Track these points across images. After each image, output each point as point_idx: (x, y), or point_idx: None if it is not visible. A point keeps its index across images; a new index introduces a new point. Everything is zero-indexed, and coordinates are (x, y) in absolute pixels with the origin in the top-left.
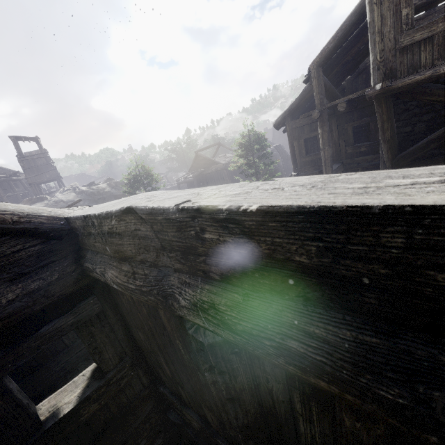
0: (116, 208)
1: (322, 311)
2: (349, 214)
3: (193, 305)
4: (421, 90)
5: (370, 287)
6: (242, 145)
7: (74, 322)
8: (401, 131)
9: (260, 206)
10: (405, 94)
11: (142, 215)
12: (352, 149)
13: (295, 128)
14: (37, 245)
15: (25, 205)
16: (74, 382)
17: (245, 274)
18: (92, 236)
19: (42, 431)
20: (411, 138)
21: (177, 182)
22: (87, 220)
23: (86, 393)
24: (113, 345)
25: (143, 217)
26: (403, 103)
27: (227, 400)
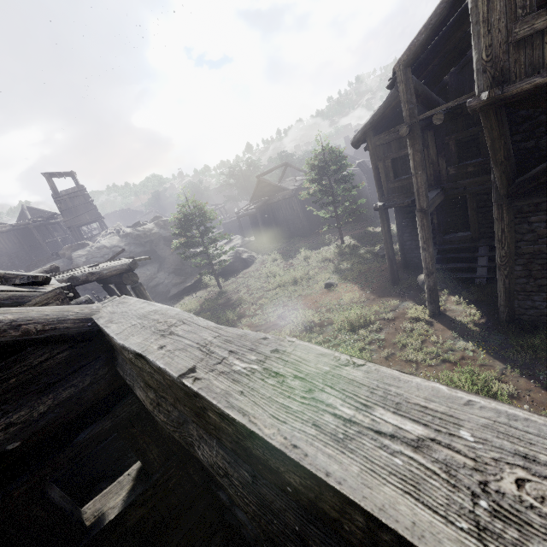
0: (130, 348)
1: (319, 528)
2: (315, 477)
3: (210, 466)
4: (546, 95)
5: (351, 534)
6: (314, 167)
7: (112, 427)
8: (521, 147)
9: (245, 425)
10: (523, 101)
11: (153, 366)
12: (455, 169)
13: (379, 146)
14: (66, 351)
15: (50, 307)
16: (119, 482)
17: (251, 461)
18: (118, 349)
19: (88, 539)
20: (535, 155)
21: (237, 215)
22: (110, 337)
23: (131, 497)
24: (158, 444)
25: (154, 368)
26: (523, 110)
27: (265, 541)
